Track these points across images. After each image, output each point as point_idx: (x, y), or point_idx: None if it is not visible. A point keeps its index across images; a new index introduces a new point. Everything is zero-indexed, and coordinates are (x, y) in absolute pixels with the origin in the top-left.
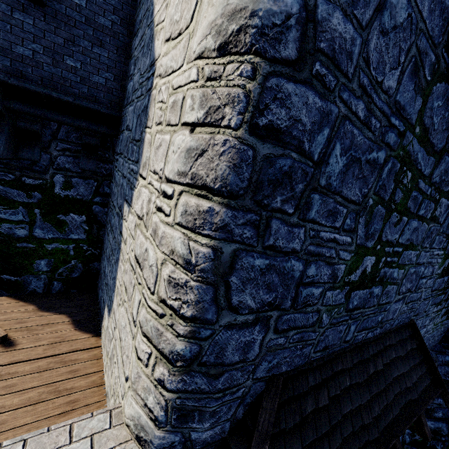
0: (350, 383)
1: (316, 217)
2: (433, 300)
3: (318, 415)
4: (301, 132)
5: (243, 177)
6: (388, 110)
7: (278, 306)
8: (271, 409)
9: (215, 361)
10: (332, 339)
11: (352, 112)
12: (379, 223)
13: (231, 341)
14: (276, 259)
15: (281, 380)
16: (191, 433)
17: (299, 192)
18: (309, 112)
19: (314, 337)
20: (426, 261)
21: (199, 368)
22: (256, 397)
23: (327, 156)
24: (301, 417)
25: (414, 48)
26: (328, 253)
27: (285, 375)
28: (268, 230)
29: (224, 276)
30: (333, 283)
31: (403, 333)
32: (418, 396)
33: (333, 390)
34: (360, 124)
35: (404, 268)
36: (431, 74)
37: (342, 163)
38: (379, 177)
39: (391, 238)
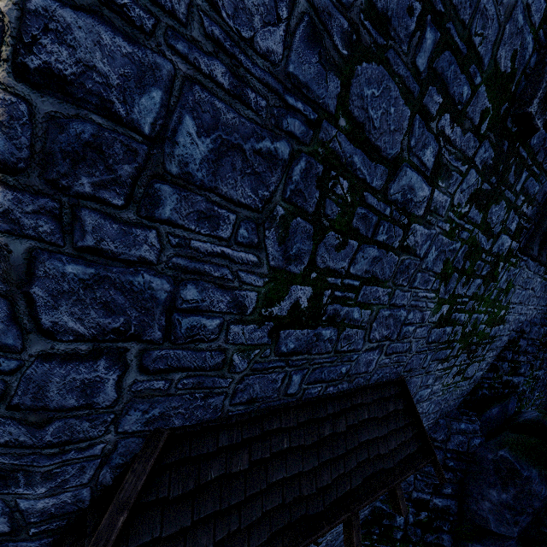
0: (289, 445)
1: (175, 218)
2: (433, 355)
3: (230, 483)
4: (101, 85)
5: (19, 143)
6: (277, 84)
7: (138, 336)
8: (142, 471)
9: (34, 404)
10: (261, 390)
11: (204, 74)
12: (307, 242)
13: (53, 377)
14: (109, 269)
15: (165, 436)
16: (19, 501)
17: (128, 177)
18: (109, 58)
19: (226, 385)
20: (408, 303)
21: (11, 413)
22: (133, 457)
23: (172, 132)
24: (198, 484)
25: (303, 1)
26: (217, 272)
27: (180, 431)
28: (77, 224)
29: (21, 285)
30: (240, 315)
31: (387, 391)
32: (395, 465)
33: (260, 453)
34: (227, 95)
35: (370, 308)
36: (347, 46)
37: (206, 147)
38: (288, 179)
39: (335, 265)
